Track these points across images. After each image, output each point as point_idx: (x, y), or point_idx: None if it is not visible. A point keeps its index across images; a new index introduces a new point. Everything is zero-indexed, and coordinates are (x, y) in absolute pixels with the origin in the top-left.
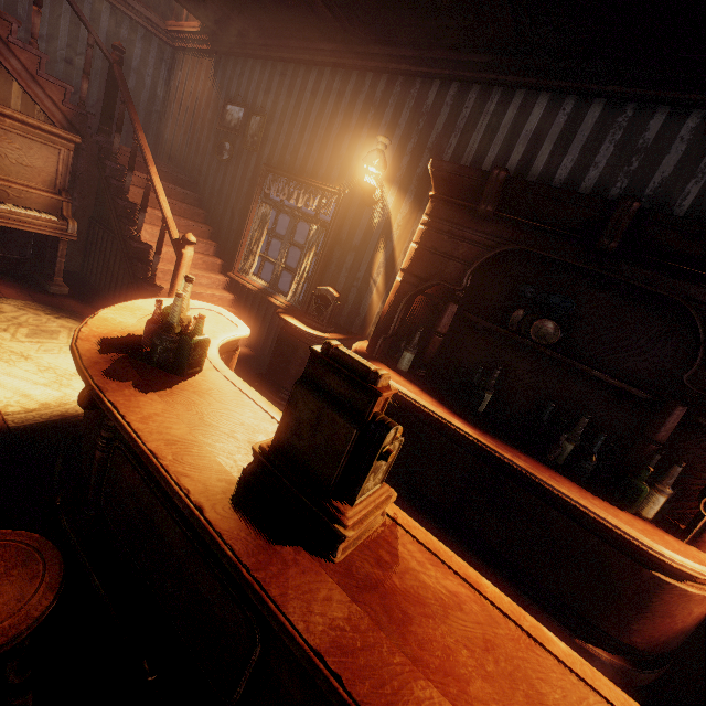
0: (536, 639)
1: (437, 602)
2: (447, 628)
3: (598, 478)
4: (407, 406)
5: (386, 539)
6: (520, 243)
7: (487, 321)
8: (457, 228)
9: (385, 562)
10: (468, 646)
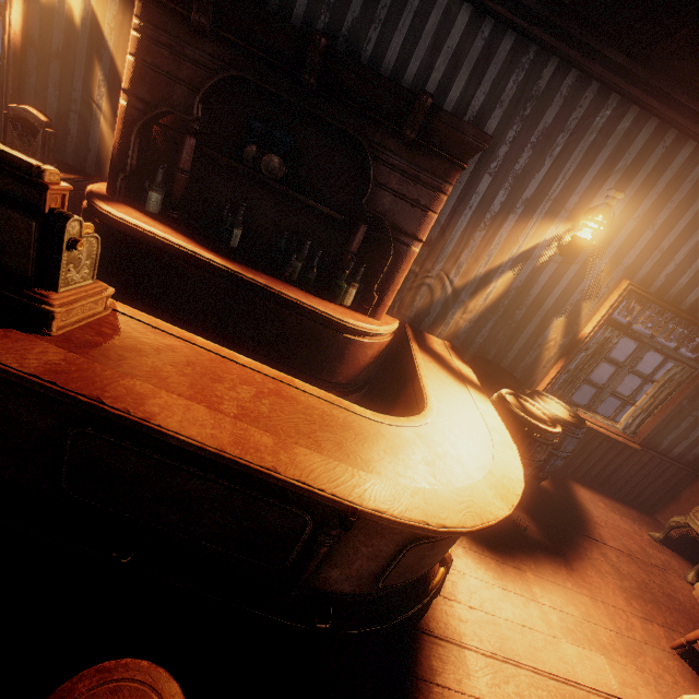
0: (229, 358)
1: (153, 350)
2: (158, 359)
3: (320, 286)
4: (159, 246)
5: (110, 323)
6: (241, 70)
7: (223, 156)
8: (176, 42)
9: (107, 334)
10: (173, 365)
